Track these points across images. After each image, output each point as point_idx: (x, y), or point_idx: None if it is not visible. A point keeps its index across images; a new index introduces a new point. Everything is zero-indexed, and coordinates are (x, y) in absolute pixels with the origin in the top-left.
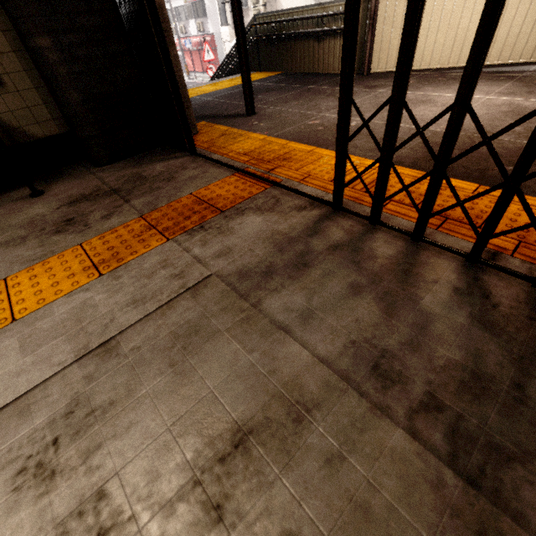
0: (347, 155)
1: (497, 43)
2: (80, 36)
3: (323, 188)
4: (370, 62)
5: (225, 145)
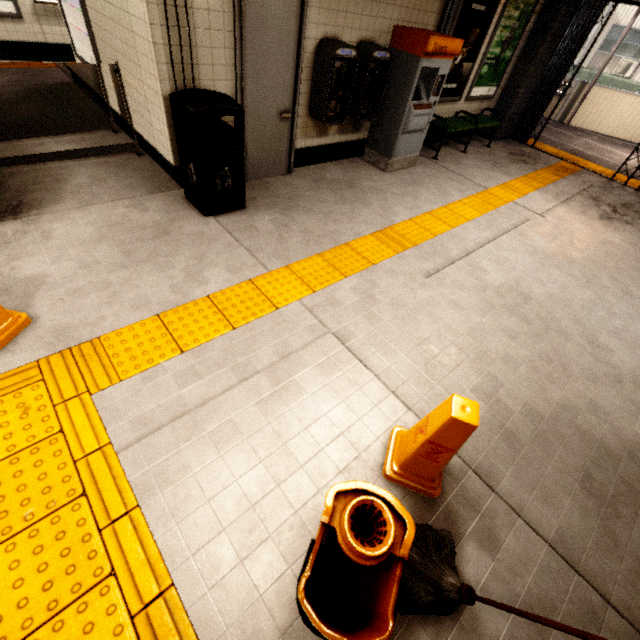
0: (625, 164)
1: (638, 132)
2: (527, 90)
3: (601, 174)
4: (571, 119)
5: (541, 147)
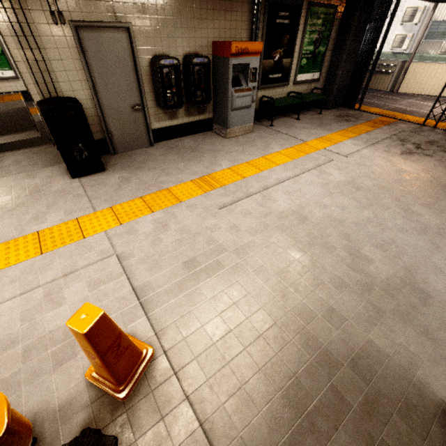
0: (432, 112)
1: None
2: (345, 71)
3: (415, 122)
4: (399, 88)
5: (366, 109)
